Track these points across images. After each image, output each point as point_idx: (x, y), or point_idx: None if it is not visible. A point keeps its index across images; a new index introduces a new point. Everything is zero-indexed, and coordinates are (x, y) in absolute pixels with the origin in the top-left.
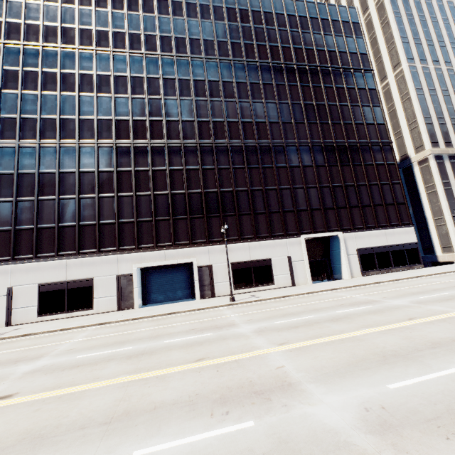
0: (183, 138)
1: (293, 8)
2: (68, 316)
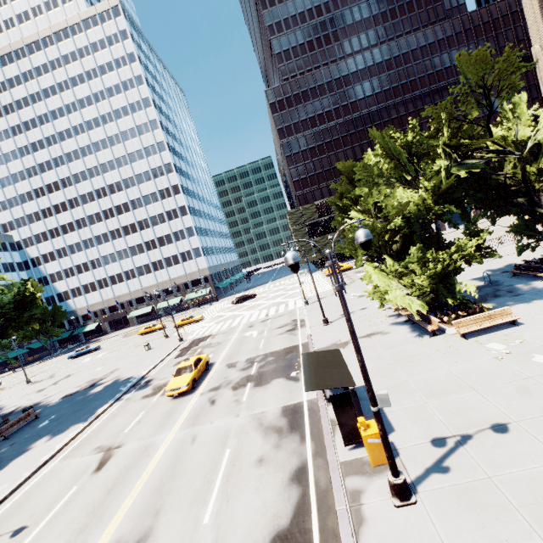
0: None
1: (515, 4)
2: None
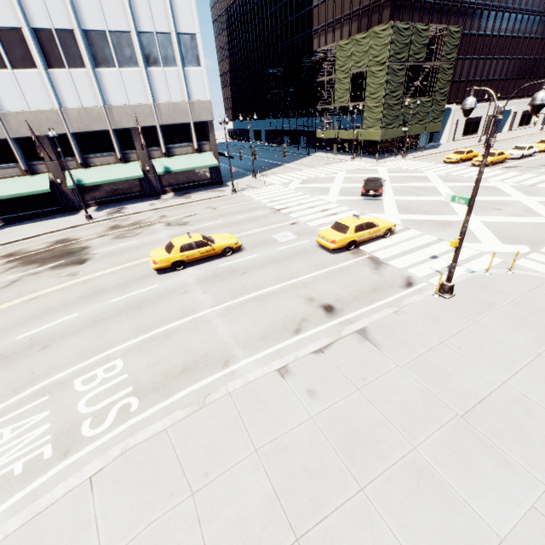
0: (544, 8)
1: None
2: (469, 137)
